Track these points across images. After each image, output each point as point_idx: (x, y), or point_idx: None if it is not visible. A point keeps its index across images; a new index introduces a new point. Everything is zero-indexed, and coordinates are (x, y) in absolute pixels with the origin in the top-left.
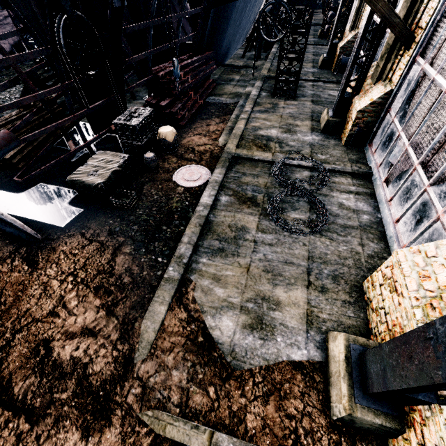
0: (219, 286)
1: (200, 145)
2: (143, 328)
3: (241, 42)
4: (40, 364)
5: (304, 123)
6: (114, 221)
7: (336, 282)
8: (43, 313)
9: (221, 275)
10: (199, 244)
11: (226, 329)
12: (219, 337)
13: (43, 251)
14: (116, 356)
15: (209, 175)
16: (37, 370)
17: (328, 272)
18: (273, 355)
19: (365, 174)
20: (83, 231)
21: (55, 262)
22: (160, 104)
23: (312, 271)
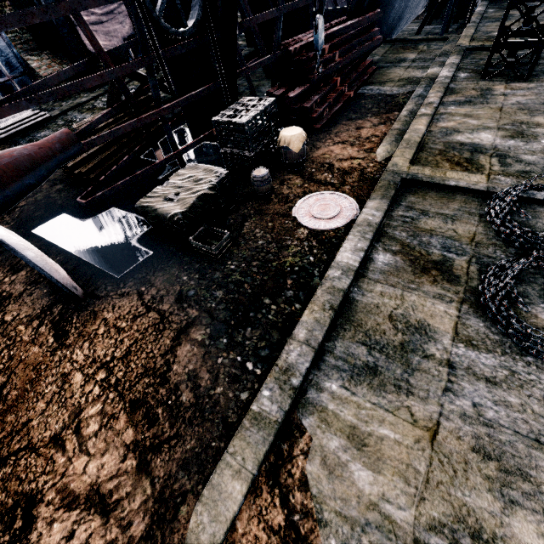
0: (363, 461)
1: (343, 159)
2: (193, 527)
3: (420, 7)
4: None
5: None
6: (190, 278)
7: None
8: (45, 436)
9: (367, 433)
10: (326, 348)
11: None
12: None
13: (80, 316)
14: None
15: (355, 211)
16: None
17: None
18: None
19: None
20: (143, 289)
21: (89, 338)
22: (287, 96)
23: None
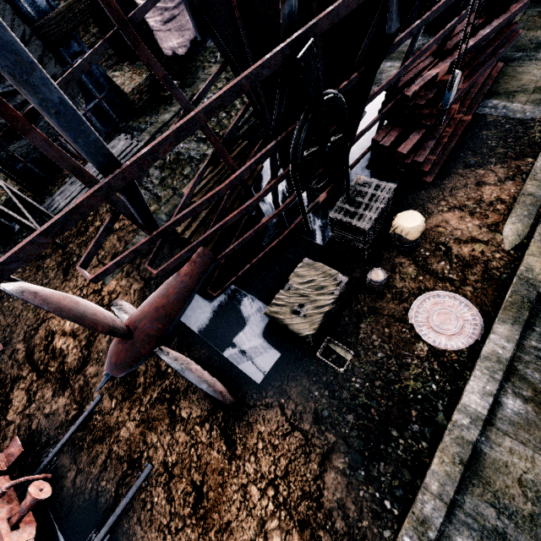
0: None
1: (462, 240)
2: None
3: None
4: None
5: None
6: (321, 395)
7: None
8: (244, 539)
9: None
10: (456, 501)
11: None
12: None
13: (240, 427)
14: None
15: (479, 328)
16: None
17: None
18: None
19: None
20: (283, 401)
21: (253, 452)
22: (399, 151)
23: None
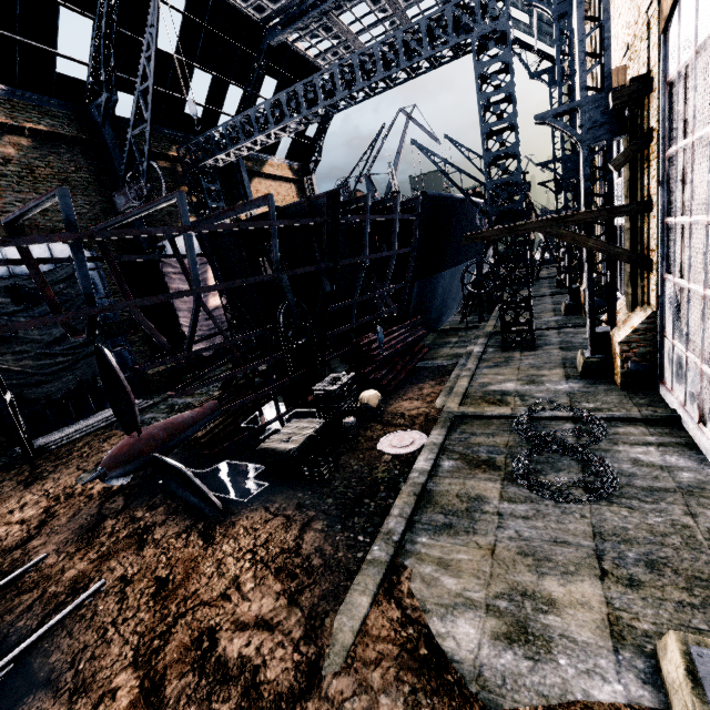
0: (449, 574)
1: (411, 409)
2: (337, 626)
3: (456, 308)
4: (200, 659)
5: (554, 372)
6: (304, 494)
7: (655, 571)
8: (213, 595)
9: (450, 559)
10: (415, 520)
11: (465, 639)
12: (453, 651)
13: (222, 525)
14: (297, 660)
15: (425, 440)
16: (197, 666)
17: (636, 556)
18: (555, 688)
19: (667, 419)
20: (268, 505)
21: (233, 537)
22: (362, 372)
23: (605, 554)
